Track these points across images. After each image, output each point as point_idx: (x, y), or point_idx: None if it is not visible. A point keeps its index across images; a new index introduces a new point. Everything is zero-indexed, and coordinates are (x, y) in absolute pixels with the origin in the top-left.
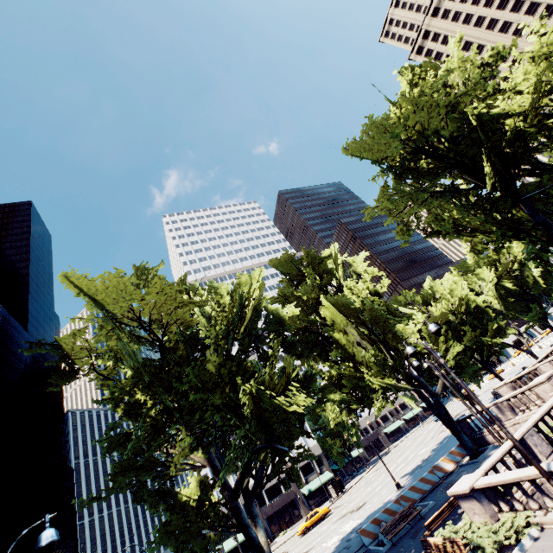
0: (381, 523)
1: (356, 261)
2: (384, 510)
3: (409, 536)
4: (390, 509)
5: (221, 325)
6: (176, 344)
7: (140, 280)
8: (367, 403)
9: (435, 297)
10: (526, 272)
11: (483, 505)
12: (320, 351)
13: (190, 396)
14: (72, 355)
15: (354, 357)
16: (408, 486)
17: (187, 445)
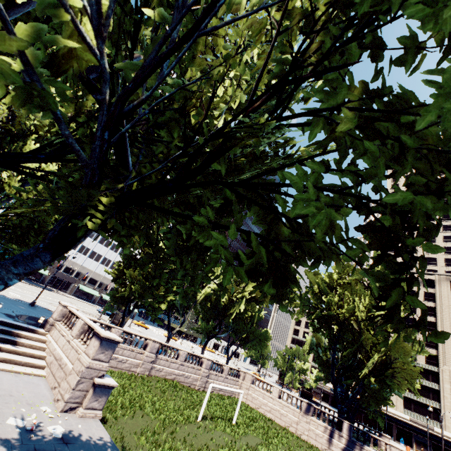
0: None
1: None
2: None
3: None
4: None
5: None
6: None
7: None
8: None
9: None
10: (237, 304)
11: None
12: None
13: None
14: None
15: None
16: None
17: None
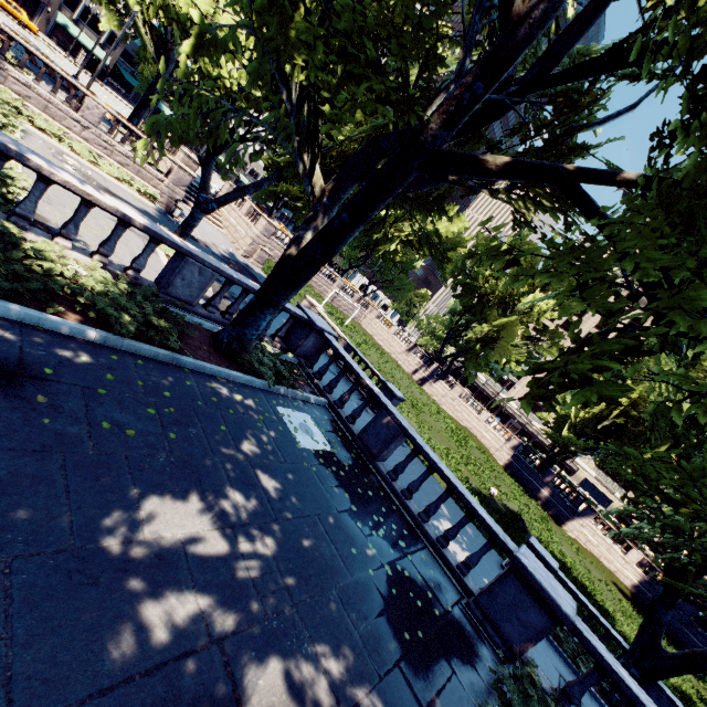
0: None
1: None
2: None
3: None
4: None
5: None
6: None
7: None
8: None
9: None
10: (389, 242)
11: None
12: None
13: None
14: None
15: None
16: None
17: None
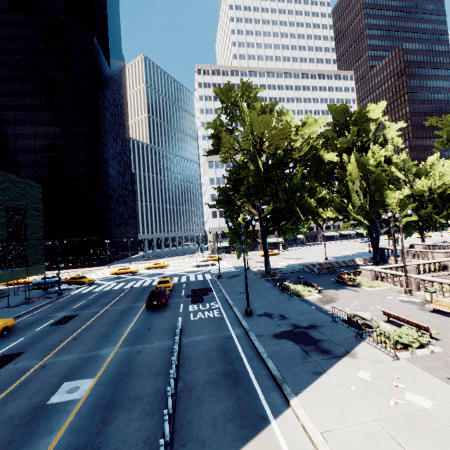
0: (316, 266)
1: (391, 126)
2: (319, 263)
3: (328, 274)
4: (321, 264)
5: (294, 155)
6: (277, 162)
7: (243, 94)
8: (336, 219)
9: (428, 174)
10: None
11: (371, 276)
12: (326, 181)
13: (280, 191)
14: (221, 145)
15: (350, 197)
16: (331, 261)
17: (270, 209)
